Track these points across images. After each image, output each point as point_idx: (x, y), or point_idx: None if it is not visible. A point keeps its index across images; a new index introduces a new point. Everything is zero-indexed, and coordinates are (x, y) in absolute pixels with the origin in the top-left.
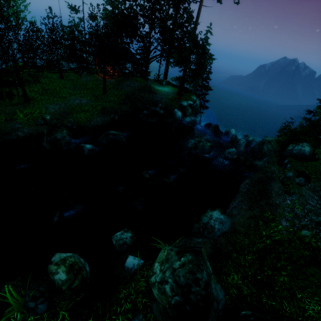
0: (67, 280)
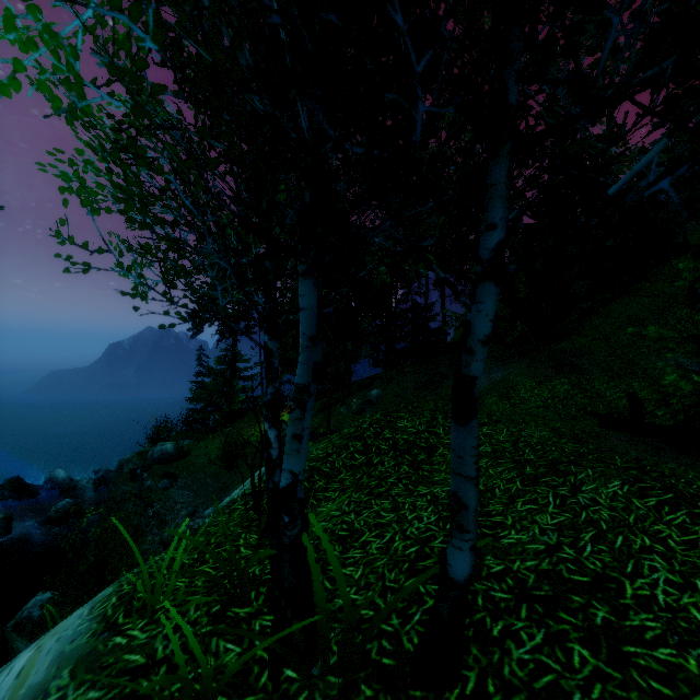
0: None
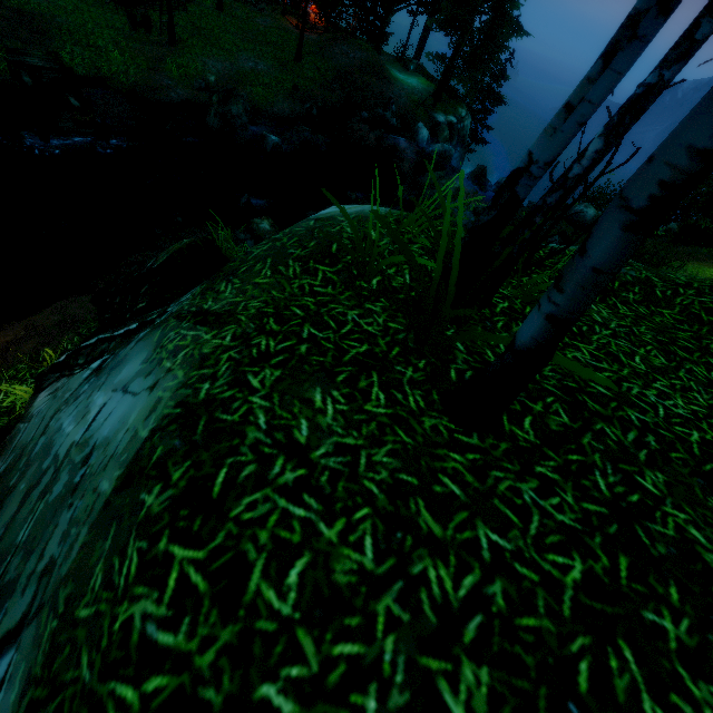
0: (271, 231)
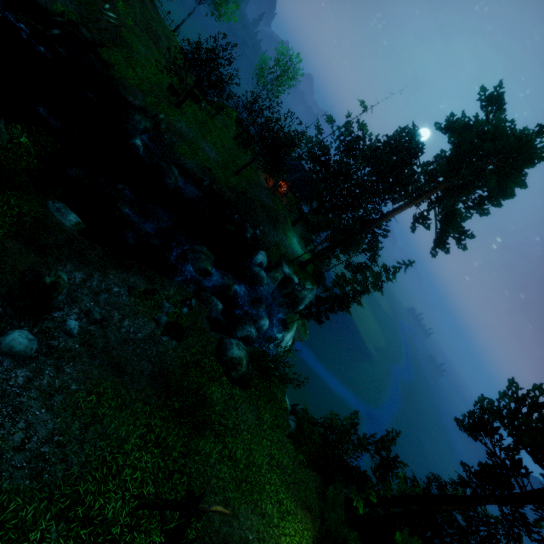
0: None
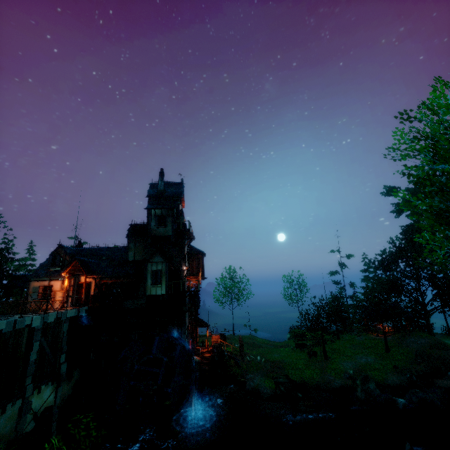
0: None
